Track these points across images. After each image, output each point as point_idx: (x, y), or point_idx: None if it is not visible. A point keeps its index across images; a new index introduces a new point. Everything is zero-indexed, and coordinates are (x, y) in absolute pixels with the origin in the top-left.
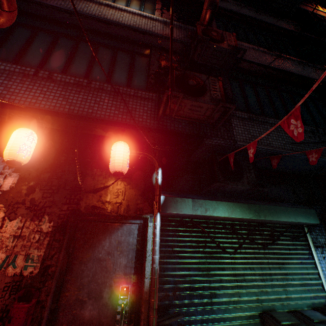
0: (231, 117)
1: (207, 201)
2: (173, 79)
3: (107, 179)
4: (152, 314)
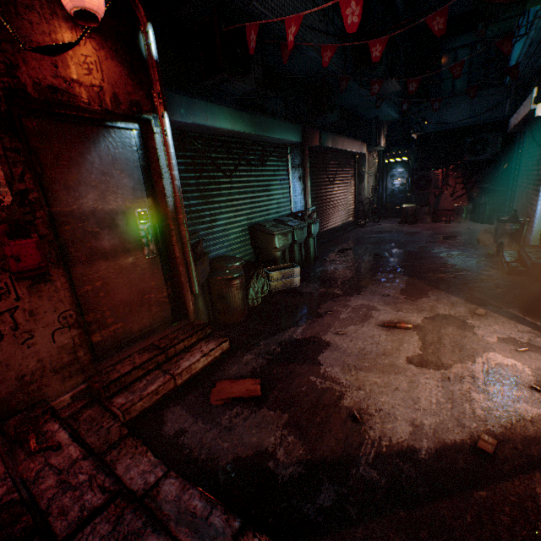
0: None
1: (208, 105)
2: None
3: (52, 25)
4: (184, 229)
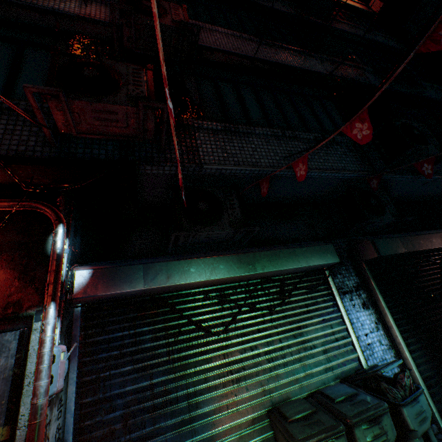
0: (196, 130)
1: (170, 264)
2: (53, 69)
3: None
4: None
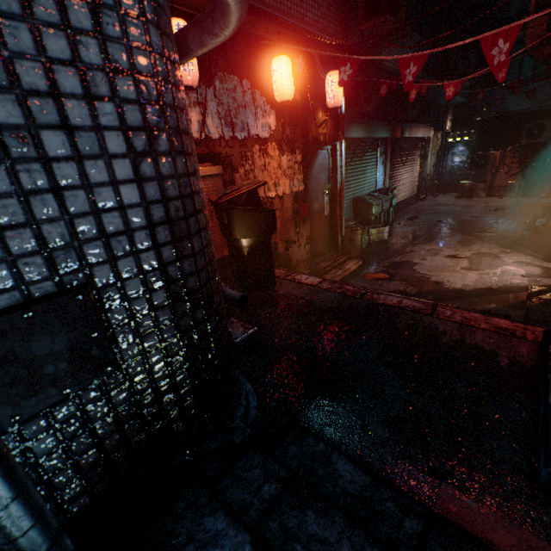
0: None
1: (347, 125)
2: None
3: (318, 111)
4: (343, 200)
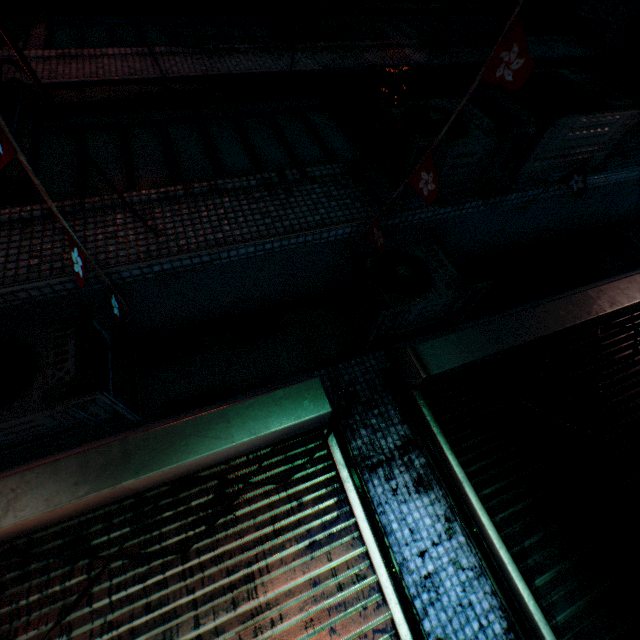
0: None
1: None
2: None
3: None
4: None
